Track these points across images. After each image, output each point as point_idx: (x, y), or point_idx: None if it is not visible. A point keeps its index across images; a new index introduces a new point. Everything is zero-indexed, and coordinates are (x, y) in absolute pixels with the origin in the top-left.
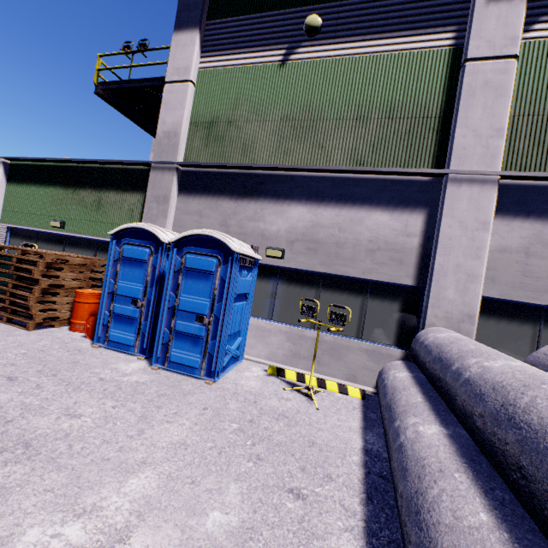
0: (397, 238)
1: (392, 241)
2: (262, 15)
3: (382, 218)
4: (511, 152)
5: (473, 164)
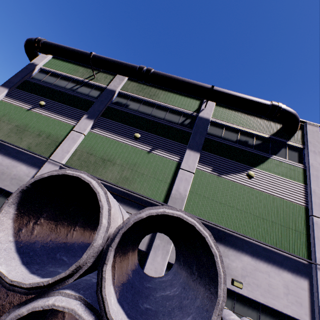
0: (24, 176)
1: (22, 177)
2: (33, 95)
3: (24, 168)
4: (71, 159)
5: (57, 159)
